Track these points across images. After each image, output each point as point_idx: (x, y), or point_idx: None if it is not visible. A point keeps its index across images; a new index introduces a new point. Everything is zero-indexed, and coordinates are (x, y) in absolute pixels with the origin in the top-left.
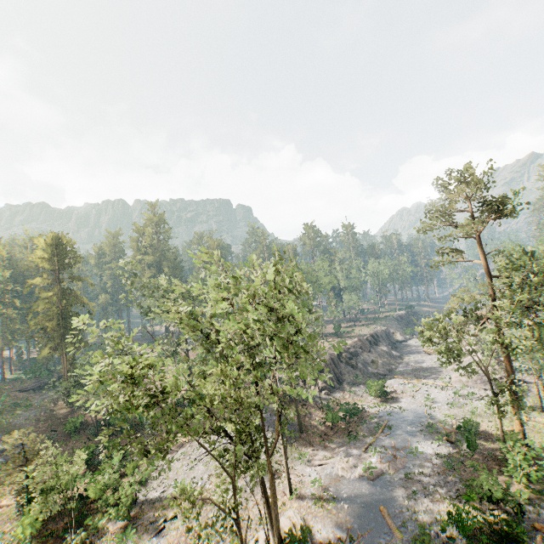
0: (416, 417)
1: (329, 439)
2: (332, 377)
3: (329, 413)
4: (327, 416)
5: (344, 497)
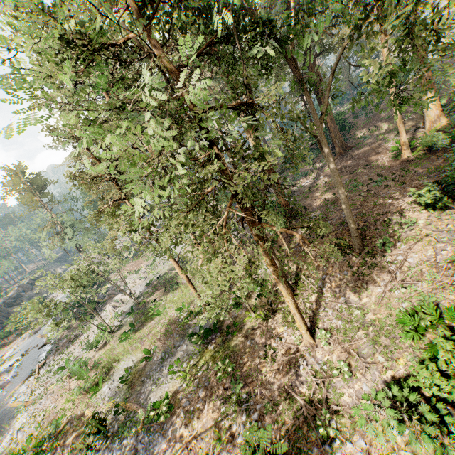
0: (63, 298)
1: (9, 345)
2: (2, 319)
3: (1, 333)
4: (1, 336)
5: (19, 350)
